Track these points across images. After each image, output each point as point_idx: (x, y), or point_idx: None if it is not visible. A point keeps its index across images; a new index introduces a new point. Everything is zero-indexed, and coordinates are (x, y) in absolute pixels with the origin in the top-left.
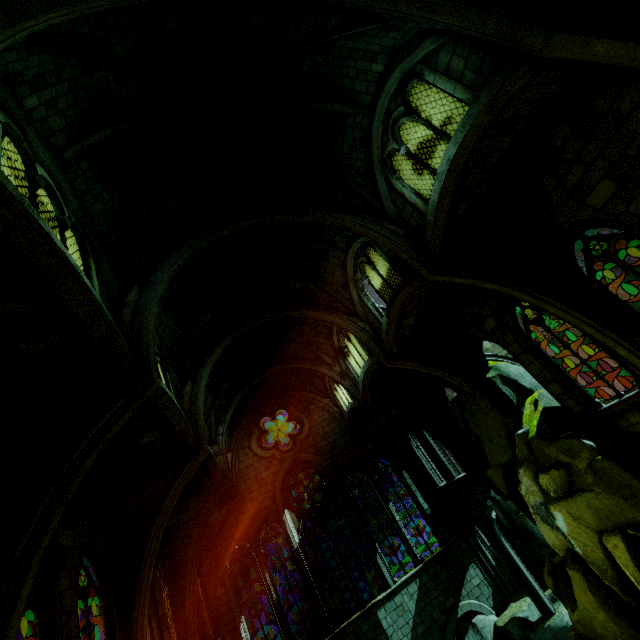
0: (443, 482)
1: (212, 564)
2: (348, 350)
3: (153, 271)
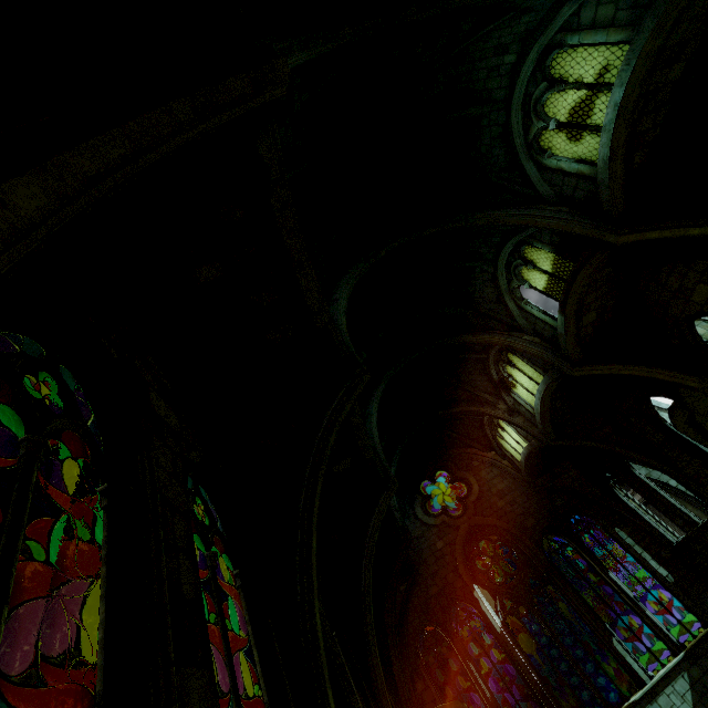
0: (679, 538)
1: (403, 652)
2: (513, 379)
3: (332, 292)
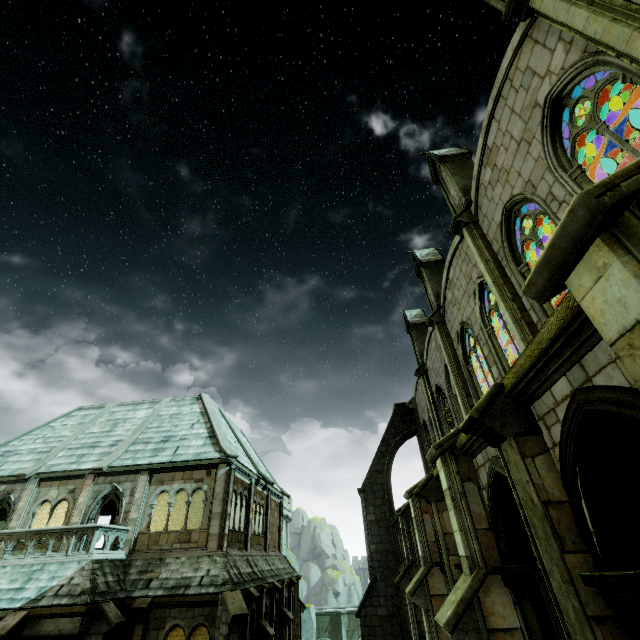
0: None
1: None
2: None
3: None
